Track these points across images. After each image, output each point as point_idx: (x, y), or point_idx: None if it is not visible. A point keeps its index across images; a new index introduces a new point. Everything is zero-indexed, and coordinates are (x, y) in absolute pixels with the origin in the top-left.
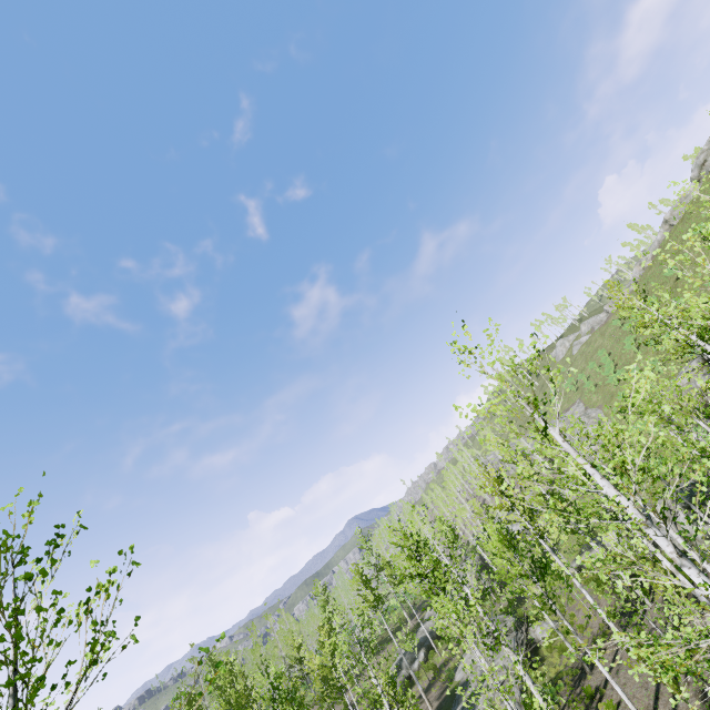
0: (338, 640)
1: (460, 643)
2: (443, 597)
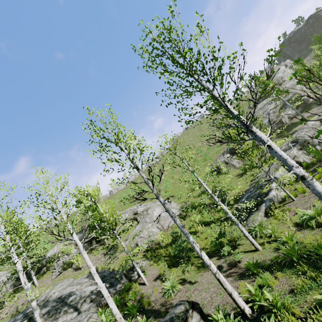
0: None
1: None
2: None
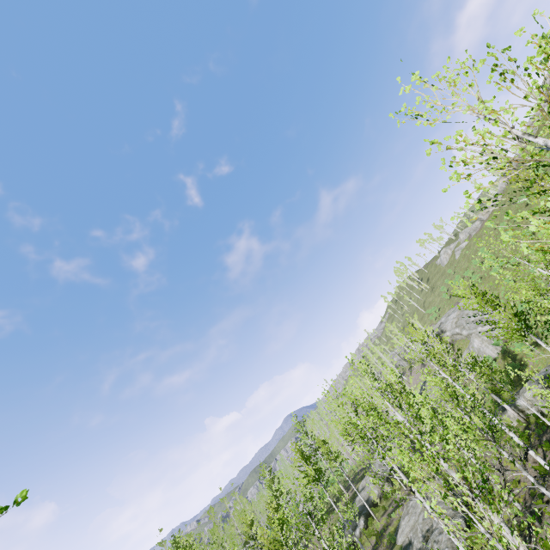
0: (287, 512)
1: (444, 499)
2: (399, 451)
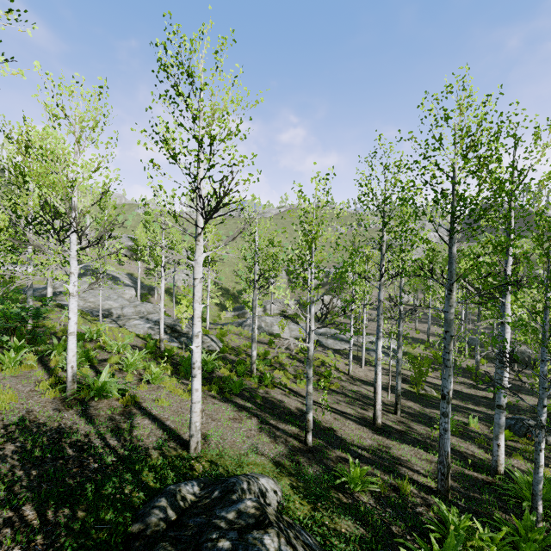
0: None
1: None
2: None
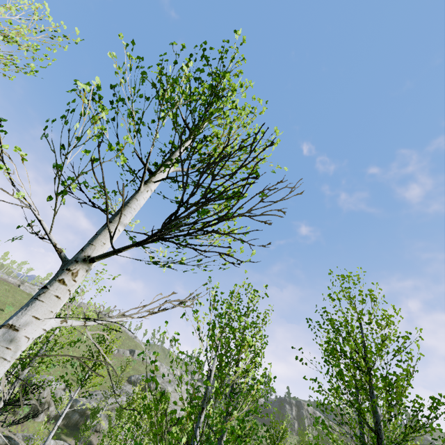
0: None
1: None
2: None
